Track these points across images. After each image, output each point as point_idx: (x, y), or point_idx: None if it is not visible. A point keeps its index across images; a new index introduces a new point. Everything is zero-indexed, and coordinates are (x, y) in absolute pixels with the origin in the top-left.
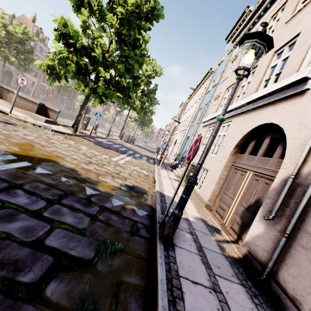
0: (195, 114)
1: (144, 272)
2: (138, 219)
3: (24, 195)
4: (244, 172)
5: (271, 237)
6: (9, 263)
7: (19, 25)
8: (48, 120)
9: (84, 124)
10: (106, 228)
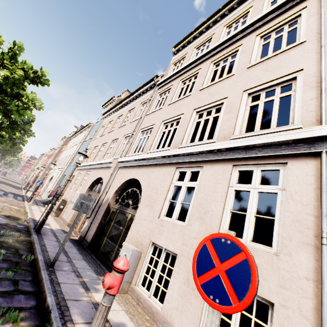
0: (74, 156)
1: (27, 238)
2: (19, 228)
3: None
4: None
5: (89, 225)
6: None
7: None
8: None
9: None
10: (3, 229)
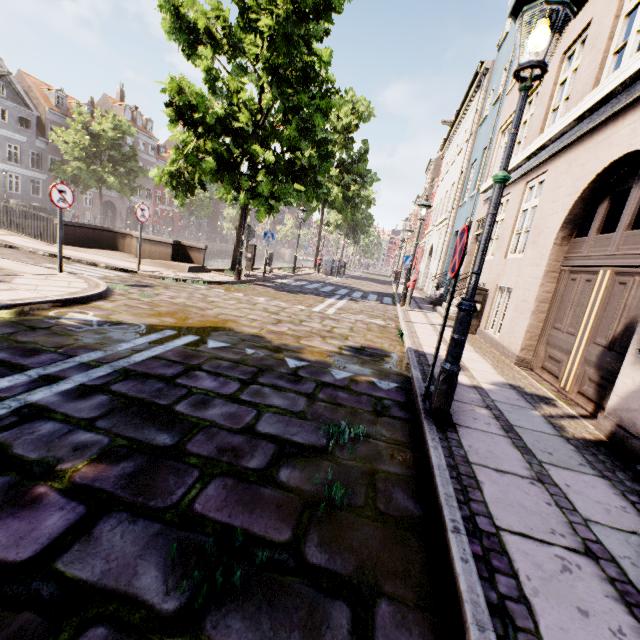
0: (463, 178)
1: (408, 460)
2: (382, 395)
3: (207, 377)
4: (592, 275)
5: None
6: (226, 450)
7: (104, 116)
8: (193, 267)
9: (249, 259)
10: (333, 409)
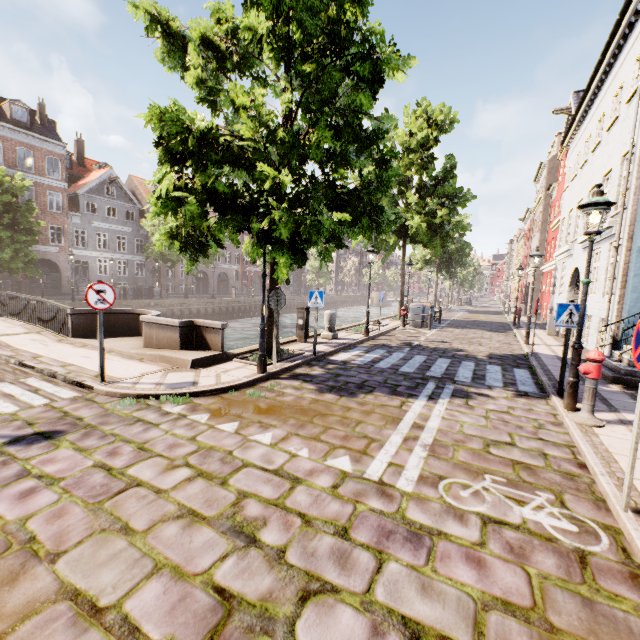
0: (639, 155)
1: None
2: None
3: None
4: None
5: None
6: None
7: None
8: (201, 359)
9: (300, 326)
10: None
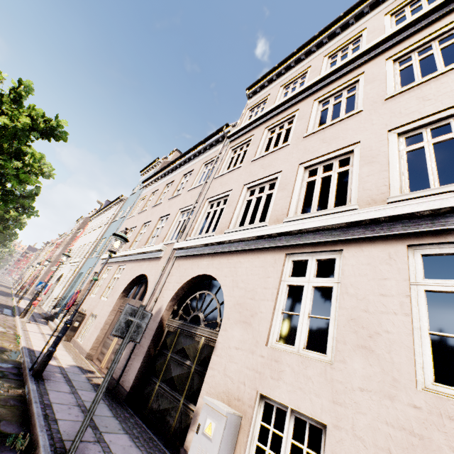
0: (96, 243)
1: (17, 392)
2: (4, 370)
3: None
4: None
5: (126, 357)
6: None
7: None
8: None
9: None
10: None
